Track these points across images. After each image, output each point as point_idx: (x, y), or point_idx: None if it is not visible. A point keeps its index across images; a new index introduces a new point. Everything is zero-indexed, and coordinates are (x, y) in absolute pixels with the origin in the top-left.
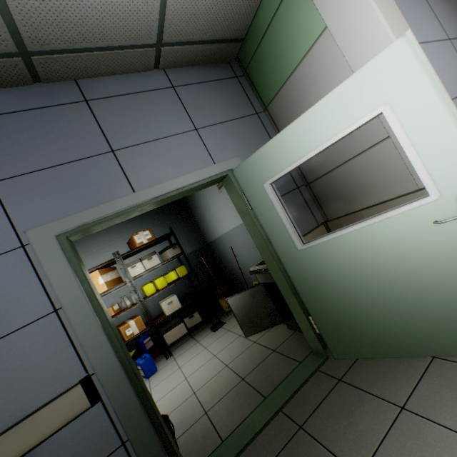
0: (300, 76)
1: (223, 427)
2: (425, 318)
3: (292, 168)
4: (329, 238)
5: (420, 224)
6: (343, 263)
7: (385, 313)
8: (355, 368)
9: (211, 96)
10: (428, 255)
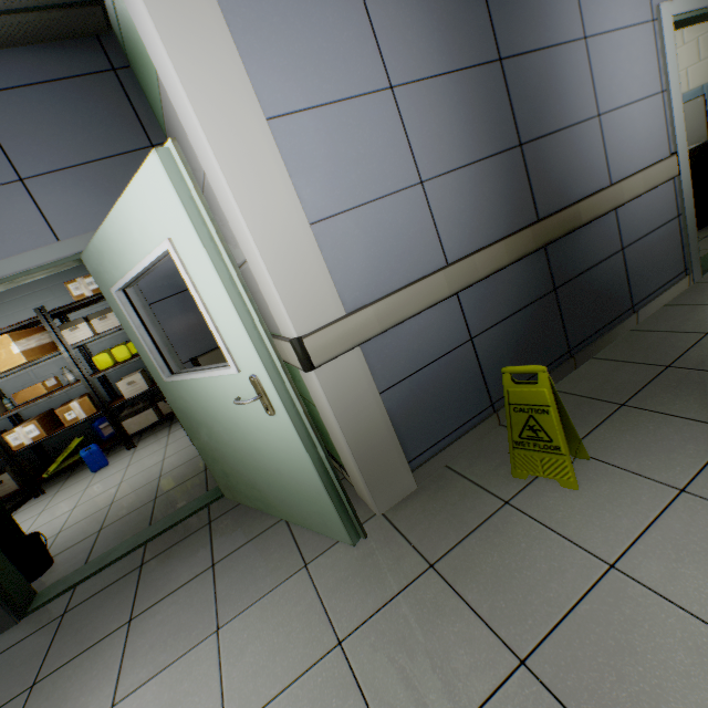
0: (168, 112)
1: (98, 550)
2: (266, 483)
3: (126, 281)
4: (181, 378)
5: (237, 393)
6: (201, 409)
7: (242, 469)
8: (231, 513)
9: (55, 113)
10: (251, 427)
